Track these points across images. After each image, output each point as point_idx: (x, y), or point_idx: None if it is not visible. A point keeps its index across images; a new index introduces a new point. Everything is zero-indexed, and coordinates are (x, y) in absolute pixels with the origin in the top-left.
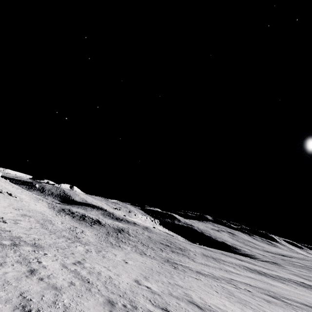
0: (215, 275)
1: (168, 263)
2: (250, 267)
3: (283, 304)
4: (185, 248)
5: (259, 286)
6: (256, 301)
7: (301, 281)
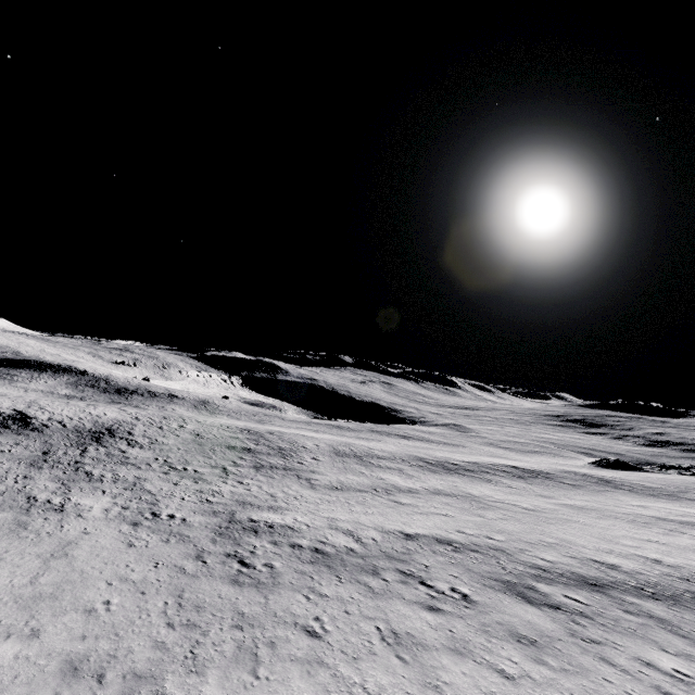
0: (367, 542)
1: (227, 541)
2: (429, 457)
3: (565, 634)
4: (295, 445)
5: (469, 539)
6: (514, 691)
7: (511, 464)
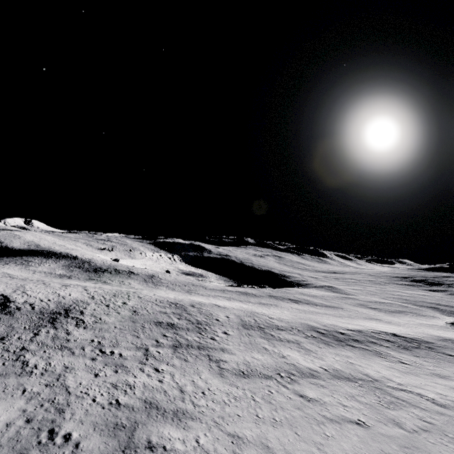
0: None
1: None
2: (319, 326)
3: None
4: (210, 318)
5: None
6: None
7: (390, 331)
